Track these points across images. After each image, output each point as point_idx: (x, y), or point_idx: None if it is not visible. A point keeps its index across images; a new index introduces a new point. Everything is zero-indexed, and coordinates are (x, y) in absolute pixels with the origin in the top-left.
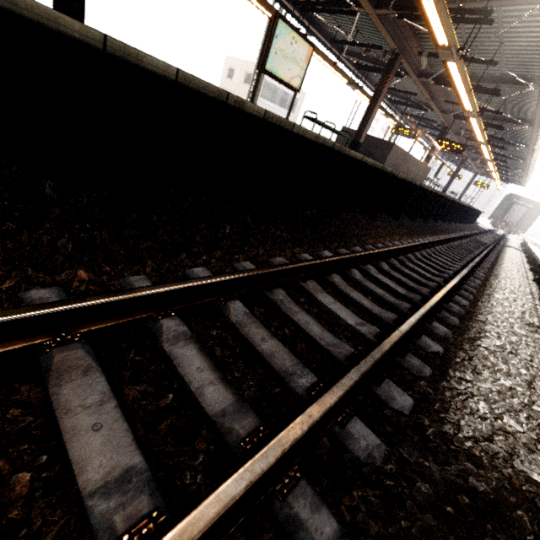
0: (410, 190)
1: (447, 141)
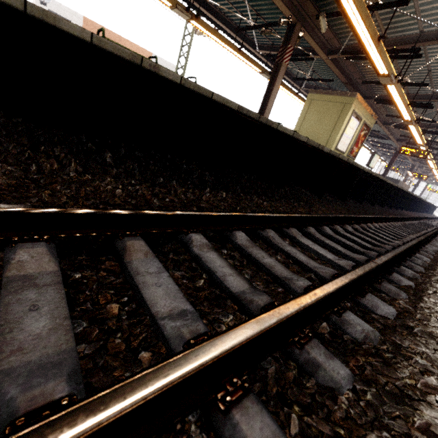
0: (417, 200)
1: (417, 174)
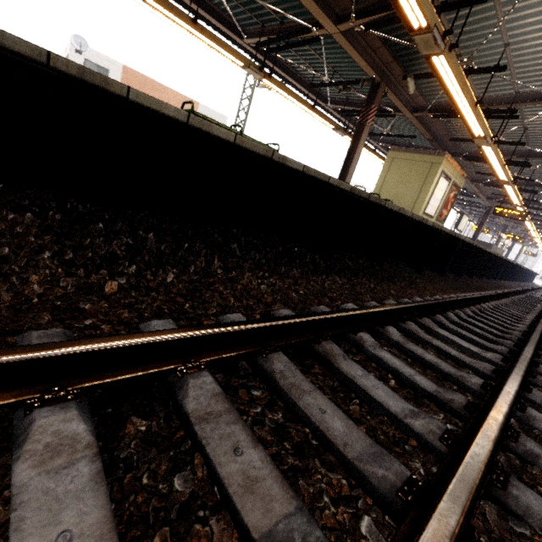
0: (516, 268)
1: (511, 235)
